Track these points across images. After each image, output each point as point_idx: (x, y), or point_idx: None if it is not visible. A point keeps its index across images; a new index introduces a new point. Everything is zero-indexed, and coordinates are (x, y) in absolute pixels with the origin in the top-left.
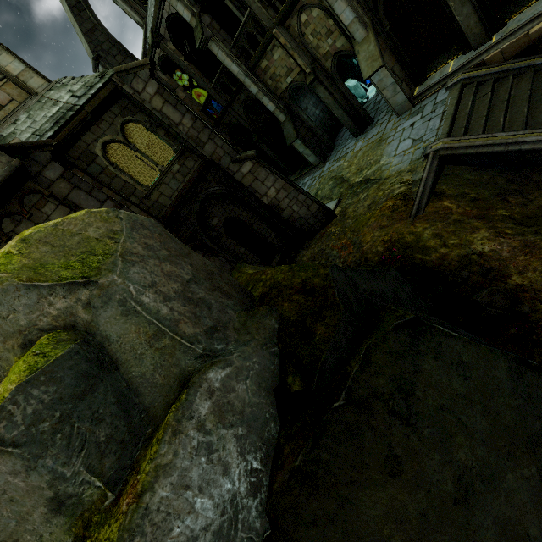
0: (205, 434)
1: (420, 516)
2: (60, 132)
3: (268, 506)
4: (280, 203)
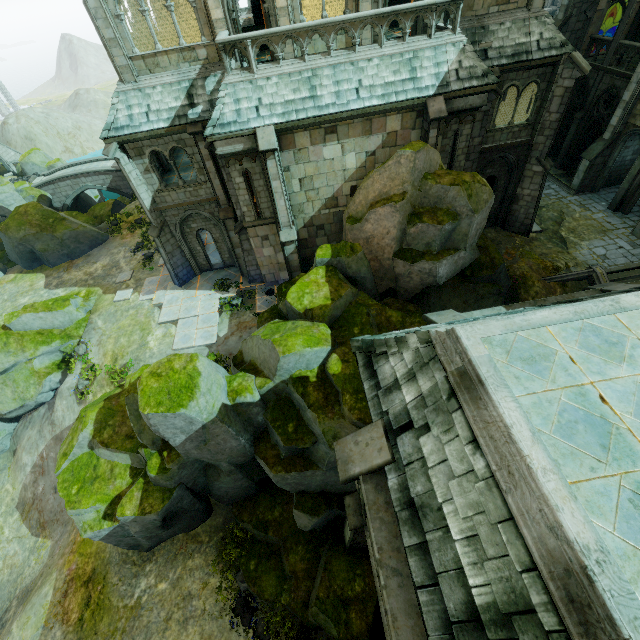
0: (452, 262)
1: (459, 311)
2: (508, 65)
3: (444, 282)
4: (521, 200)
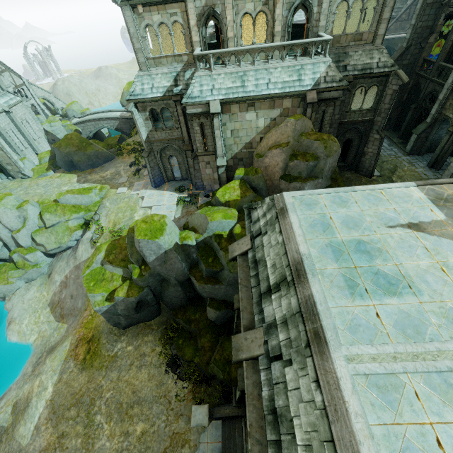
0: (313, 184)
1: None
2: (358, 75)
3: None
4: (366, 155)
